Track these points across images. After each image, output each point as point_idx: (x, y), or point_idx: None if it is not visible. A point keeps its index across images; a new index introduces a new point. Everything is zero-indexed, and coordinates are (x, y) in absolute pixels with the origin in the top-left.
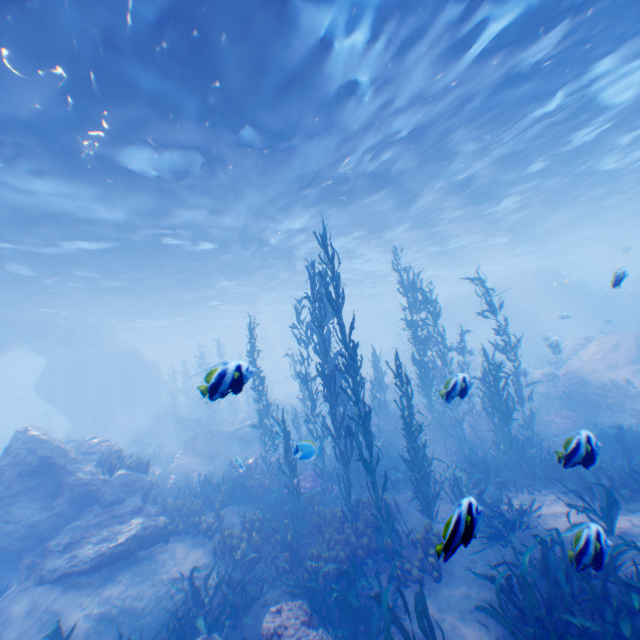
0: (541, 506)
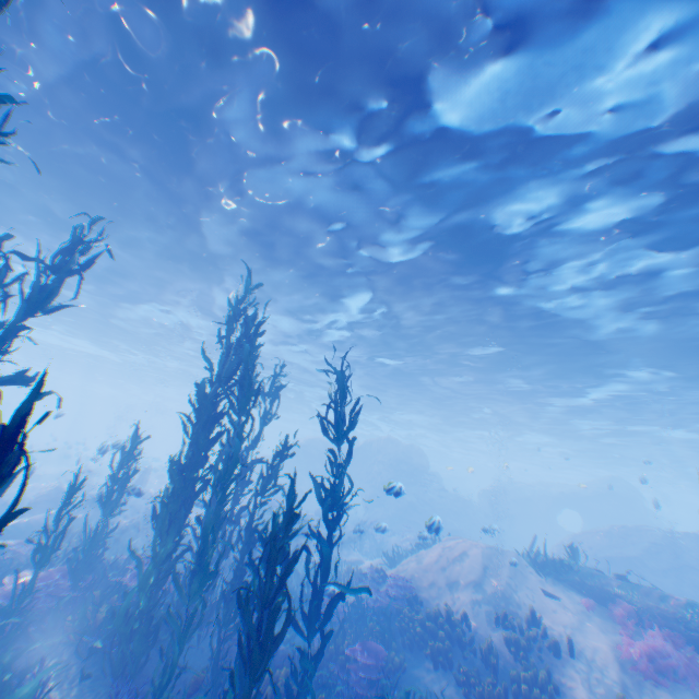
0: None
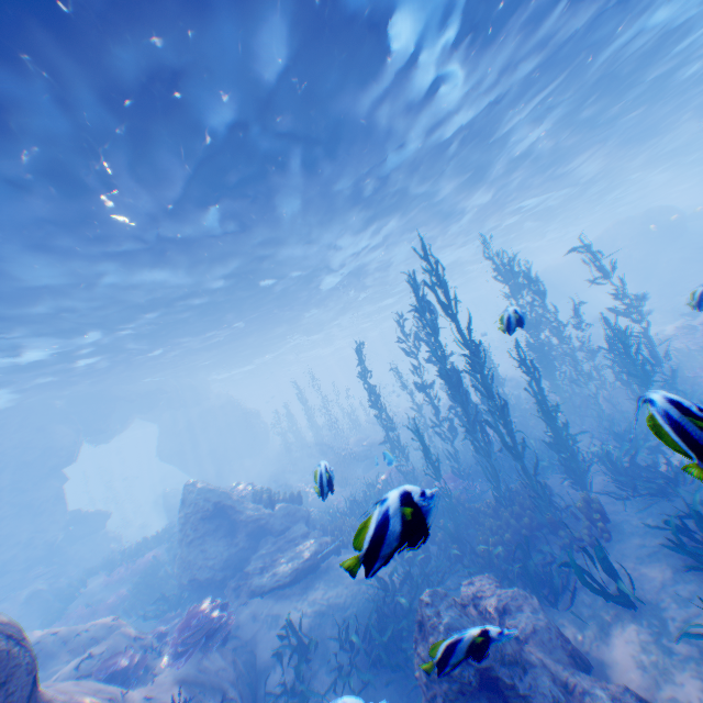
0: None
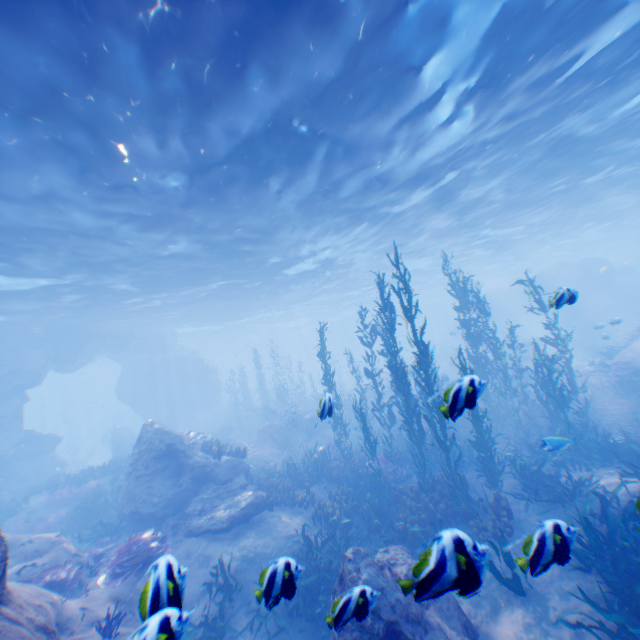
0: (598, 478)
